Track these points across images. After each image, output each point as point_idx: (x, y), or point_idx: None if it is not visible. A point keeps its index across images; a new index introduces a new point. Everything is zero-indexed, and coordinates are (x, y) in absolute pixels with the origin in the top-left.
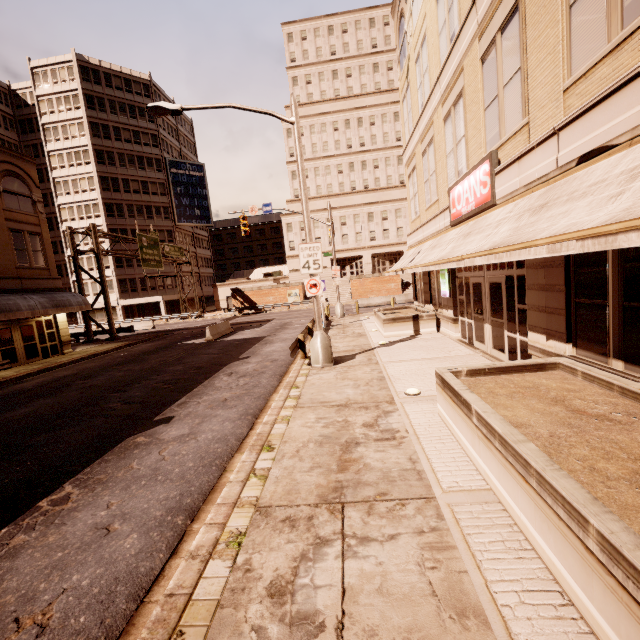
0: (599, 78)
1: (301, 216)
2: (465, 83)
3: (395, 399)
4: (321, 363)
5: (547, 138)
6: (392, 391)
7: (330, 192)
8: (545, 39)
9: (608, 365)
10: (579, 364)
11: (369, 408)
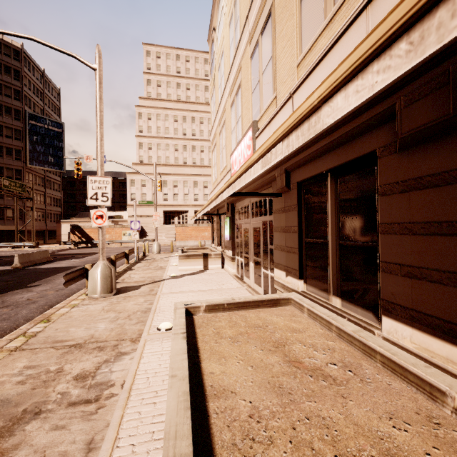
0: (320, 49)
1: (143, 176)
2: (242, 77)
3: (143, 335)
4: (98, 293)
5: (286, 102)
6: (147, 325)
7: (168, 162)
8: (286, 30)
9: (329, 301)
10: (306, 300)
11: (105, 349)
